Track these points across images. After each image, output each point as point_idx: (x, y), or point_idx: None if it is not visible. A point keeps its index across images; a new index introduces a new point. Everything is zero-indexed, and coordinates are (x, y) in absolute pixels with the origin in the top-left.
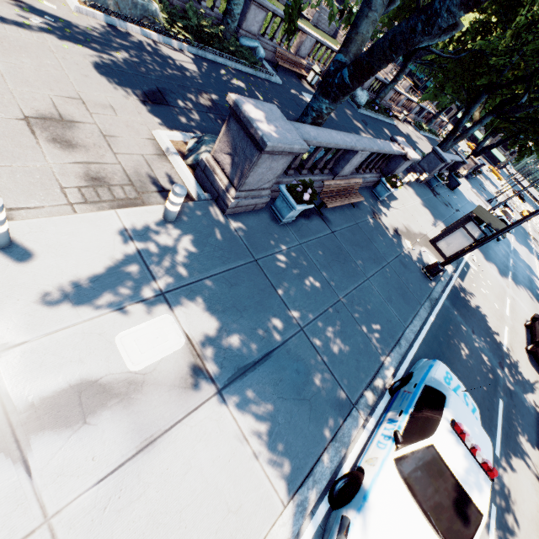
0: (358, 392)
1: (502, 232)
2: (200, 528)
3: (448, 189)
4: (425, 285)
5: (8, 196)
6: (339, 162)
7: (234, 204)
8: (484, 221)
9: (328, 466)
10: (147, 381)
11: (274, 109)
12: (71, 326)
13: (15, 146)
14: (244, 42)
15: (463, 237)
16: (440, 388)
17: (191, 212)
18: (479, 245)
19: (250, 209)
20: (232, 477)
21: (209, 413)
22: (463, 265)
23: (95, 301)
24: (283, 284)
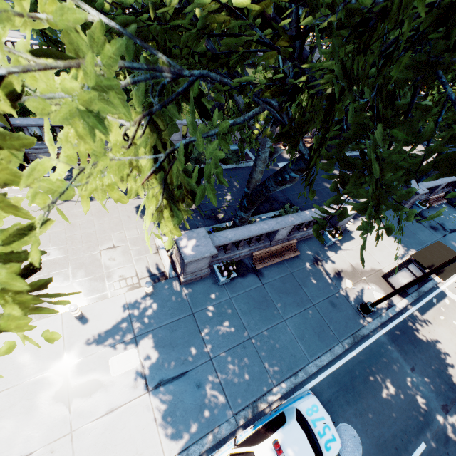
0: (241, 406)
1: (408, 286)
2: (122, 455)
3: (448, 207)
4: (354, 323)
5: (87, 292)
6: (271, 234)
7: (184, 280)
8: (423, 264)
9: (199, 448)
10: (117, 382)
11: (202, 231)
12: (95, 353)
13: (94, 267)
14: (231, 148)
15: (409, 276)
16: (288, 416)
17: (162, 287)
18: (394, 293)
19: (199, 278)
20: (142, 437)
21: (140, 402)
22: (433, 296)
23: (106, 342)
24: (207, 328)
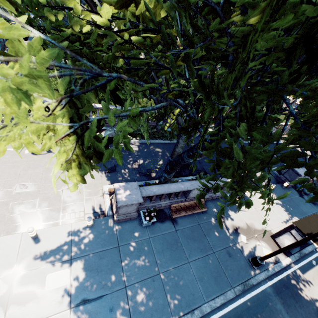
0: None
1: (288, 247)
2: None
3: None
4: (245, 272)
5: (45, 219)
6: (187, 192)
7: (117, 219)
8: (302, 230)
9: None
10: (48, 295)
11: (135, 184)
12: (38, 268)
13: (55, 200)
14: (168, 129)
15: (291, 239)
16: None
17: (100, 222)
18: (277, 252)
19: (128, 219)
20: None
21: (62, 317)
22: (313, 258)
23: (48, 260)
24: (127, 260)
